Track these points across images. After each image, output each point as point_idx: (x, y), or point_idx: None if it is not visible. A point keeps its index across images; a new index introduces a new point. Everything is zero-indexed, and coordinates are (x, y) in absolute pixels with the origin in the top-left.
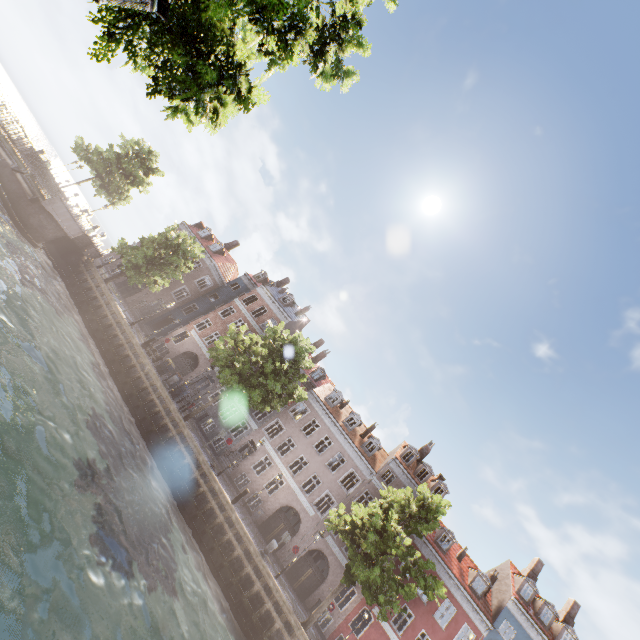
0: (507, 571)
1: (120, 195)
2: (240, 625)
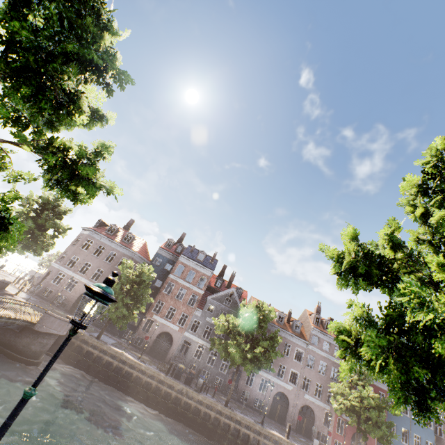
0: None
1: (46, 248)
2: None
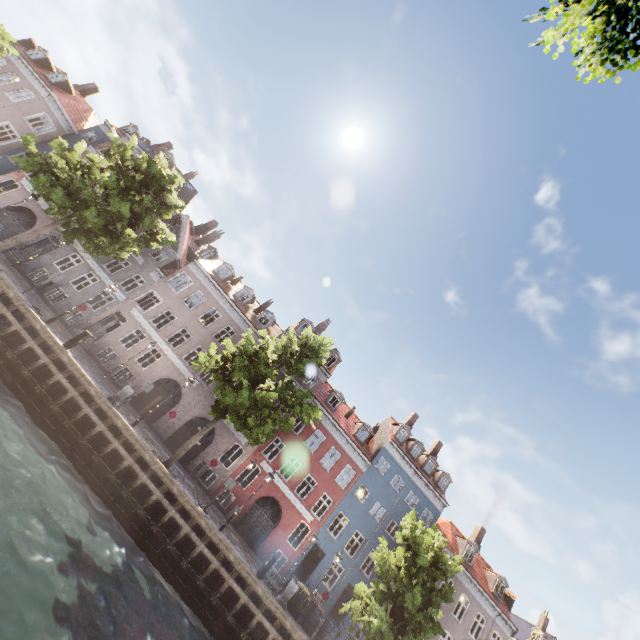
0: (388, 424)
1: None
2: (76, 468)
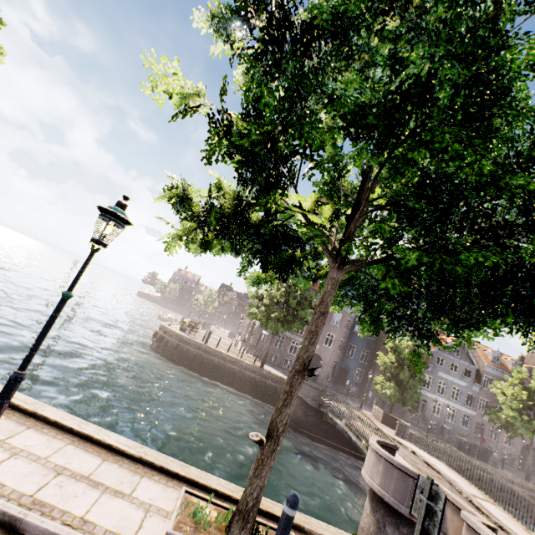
0: None
1: None
2: None
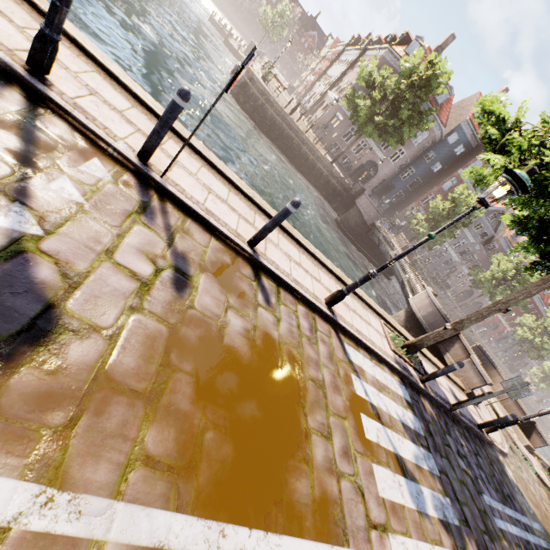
0: None
1: None
2: None
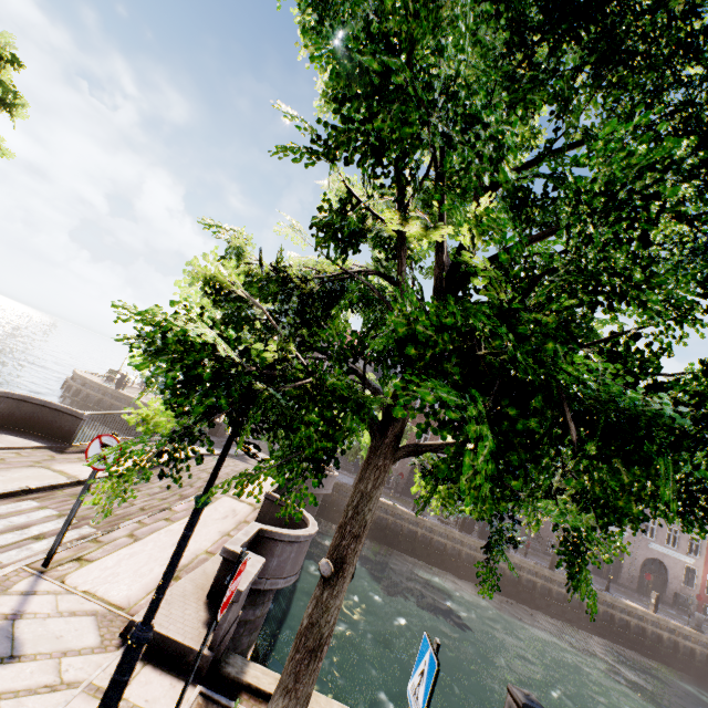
0: None
1: None
2: None
